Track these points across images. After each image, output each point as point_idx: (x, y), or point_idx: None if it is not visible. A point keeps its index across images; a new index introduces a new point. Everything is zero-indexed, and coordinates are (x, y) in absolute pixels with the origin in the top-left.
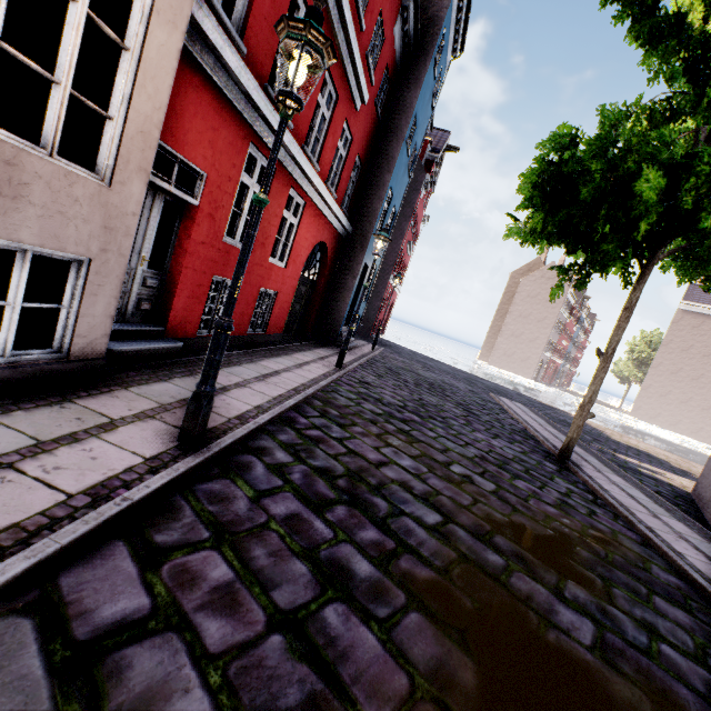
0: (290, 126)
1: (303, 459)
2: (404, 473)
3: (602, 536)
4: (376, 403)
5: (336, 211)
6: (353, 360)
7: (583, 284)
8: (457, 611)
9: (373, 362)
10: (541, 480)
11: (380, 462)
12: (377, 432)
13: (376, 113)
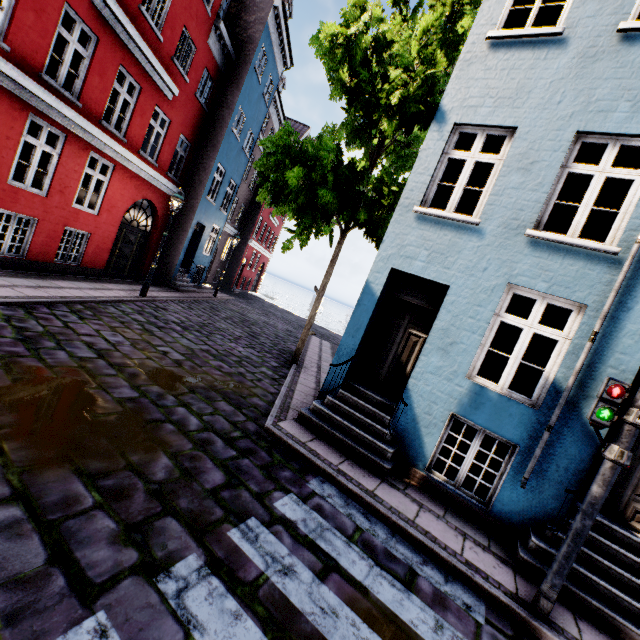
0: (78, 105)
1: (11, 321)
2: (102, 341)
3: (240, 385)
4: (148, 317)
5: (155, 176)
6: (174, 297)
7: (304, 242)
8: (33, 374)
9: (201, 302)
10: (244, 365)
11: (87, 334)
12: (115, 326)
13: (200, 104)
